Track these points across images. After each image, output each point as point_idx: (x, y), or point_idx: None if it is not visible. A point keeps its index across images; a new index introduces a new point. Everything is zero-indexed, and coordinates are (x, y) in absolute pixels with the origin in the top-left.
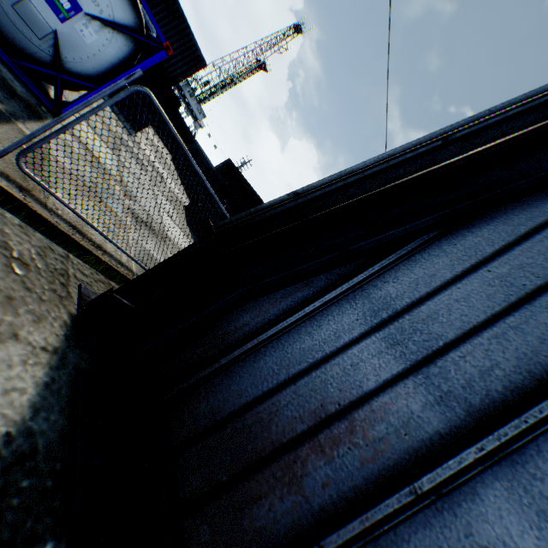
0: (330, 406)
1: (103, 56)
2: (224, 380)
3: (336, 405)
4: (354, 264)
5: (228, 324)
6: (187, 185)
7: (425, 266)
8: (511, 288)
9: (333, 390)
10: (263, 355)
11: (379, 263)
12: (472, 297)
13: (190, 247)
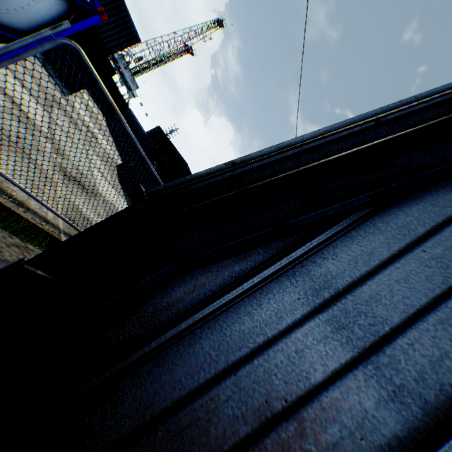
0: (276, 402)
1: (33, 11)
2: (155, 368)
3: (283, 401)
4: (292, 237)
5: (159, 300)
6: (119, 146)
7: (362, 243)
8: (447, 269)
9: (278, 382)
10: (199, 338)
11: (317, 238)
12: (411, 278)
13: (119, 214)
